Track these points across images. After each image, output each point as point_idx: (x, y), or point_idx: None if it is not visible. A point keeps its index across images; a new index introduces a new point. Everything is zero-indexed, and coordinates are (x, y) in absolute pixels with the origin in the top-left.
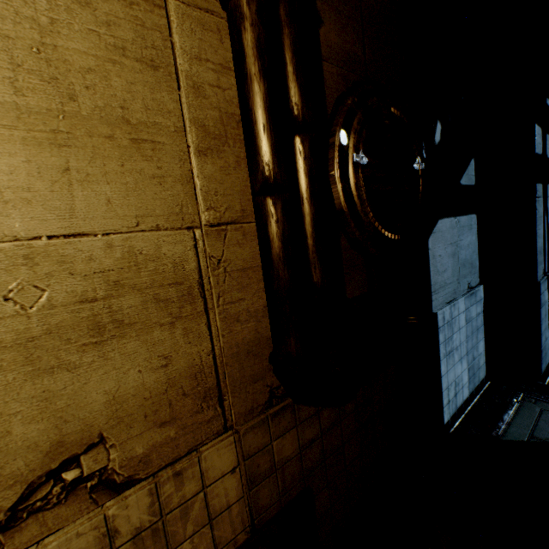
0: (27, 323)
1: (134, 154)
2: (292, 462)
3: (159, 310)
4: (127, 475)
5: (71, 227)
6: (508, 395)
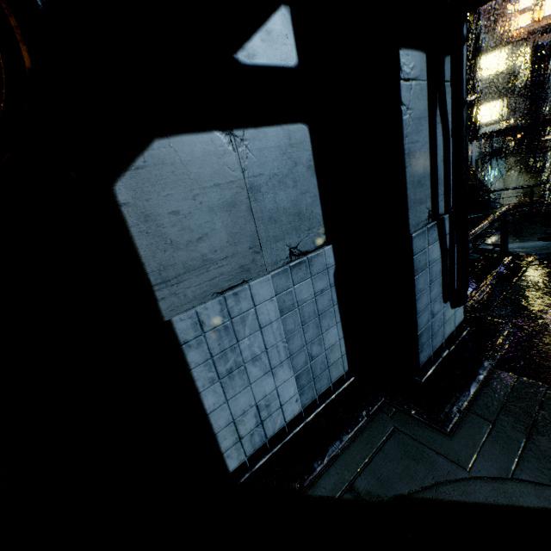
0: None
1: None
2: None
3: None
4: None
5: None
6: (362, 402)
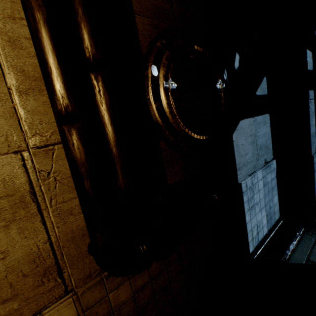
0: None
1: None
2: (127, 304)
3: None
4: None
5: None
6: (293, 230)
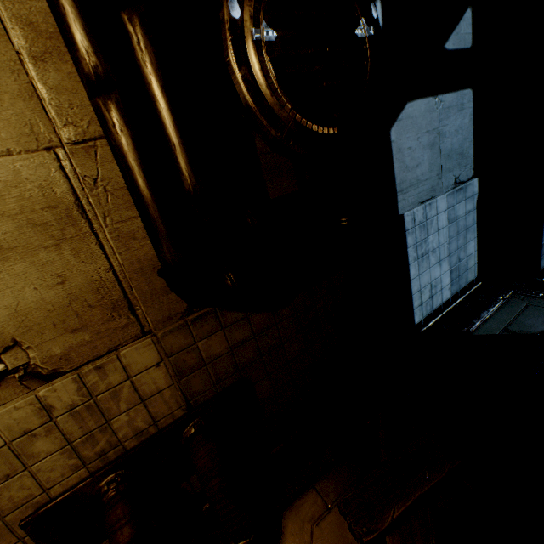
0: None
1: None
2: (223, 359)
3: (39, 234)
4: (51, 369)
5: None
6: (495, 293)
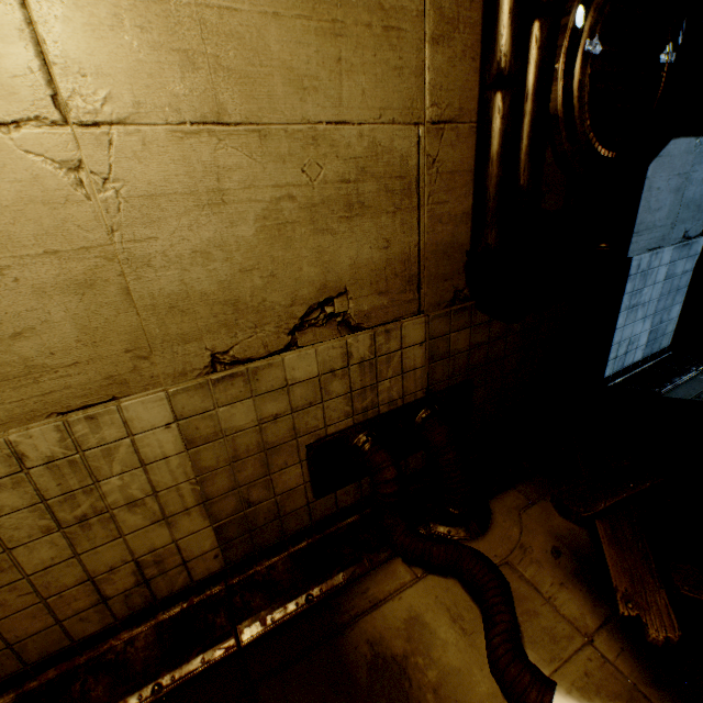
0: (312, 193)
1: (383, 44)
2: (462, 356)
3: (387, 199)
4: (357, 323)
5: (339, 116)
6: (688, 364)
